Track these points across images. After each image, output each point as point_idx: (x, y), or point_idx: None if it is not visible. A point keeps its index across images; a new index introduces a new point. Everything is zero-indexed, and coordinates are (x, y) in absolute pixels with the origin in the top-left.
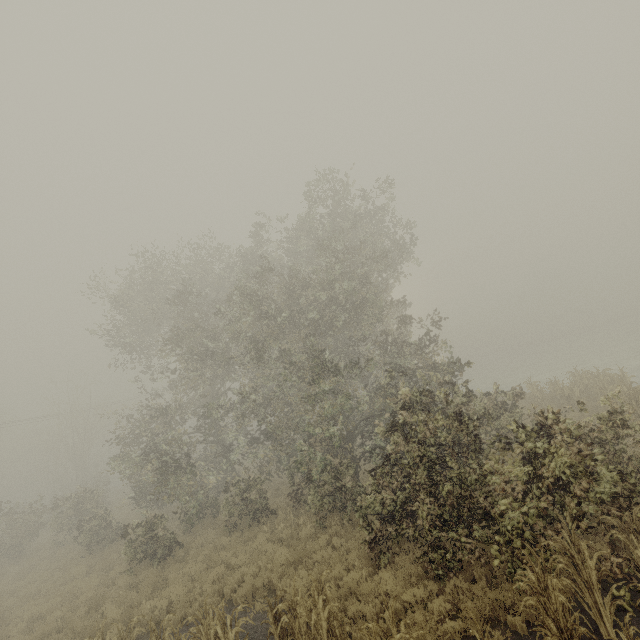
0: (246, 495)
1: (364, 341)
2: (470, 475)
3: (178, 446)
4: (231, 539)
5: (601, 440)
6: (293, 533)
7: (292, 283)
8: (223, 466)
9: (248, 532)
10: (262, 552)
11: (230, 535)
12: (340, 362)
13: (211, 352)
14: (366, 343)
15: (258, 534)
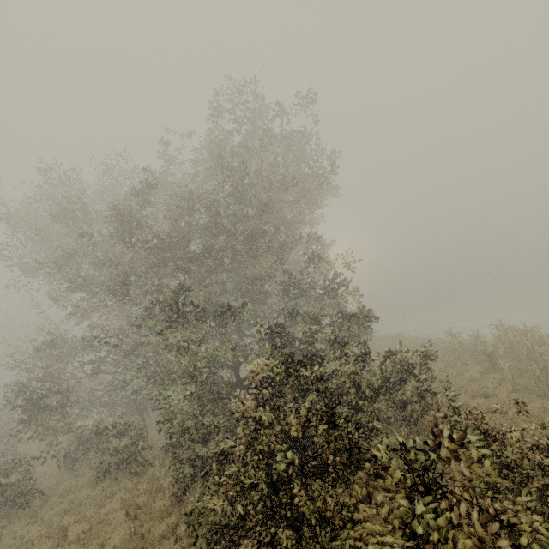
0: (120, 442)
1: (261, 280)
2: (330, 512)
3: (55, 381)
4: (92, 493)
5: (545, 465)
6: (149, 501)
7: (176, 206)
8: (118, 400)
9: (111, 487)
10: (109, 522)
11: (97, 485)
12: (234, 302)
13: (90, 281)
14: (264, 283)
15: (122, 490)
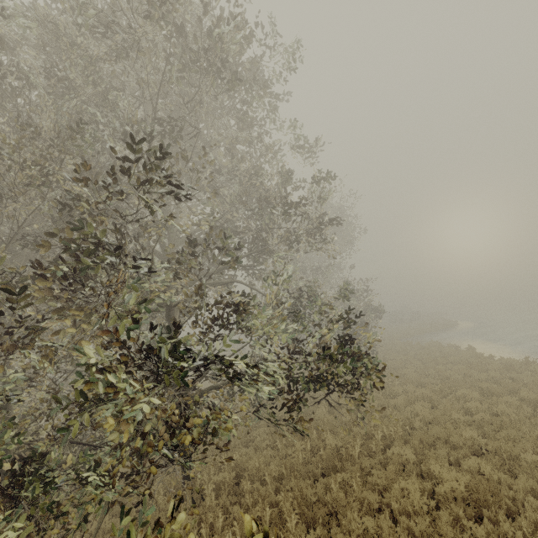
0: None
1: None
2: None
3: None
4: None
5: None
6: None
7: None
8: None
9: None
10: None
11: None
12: None
13: None
14: None
15: None
